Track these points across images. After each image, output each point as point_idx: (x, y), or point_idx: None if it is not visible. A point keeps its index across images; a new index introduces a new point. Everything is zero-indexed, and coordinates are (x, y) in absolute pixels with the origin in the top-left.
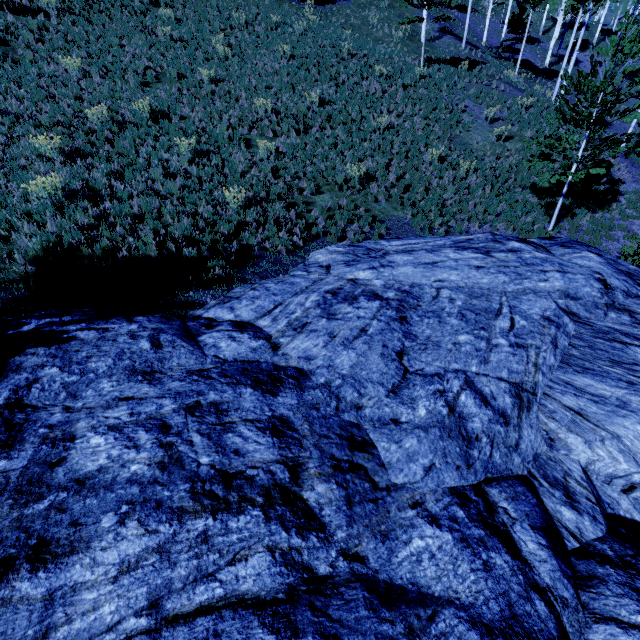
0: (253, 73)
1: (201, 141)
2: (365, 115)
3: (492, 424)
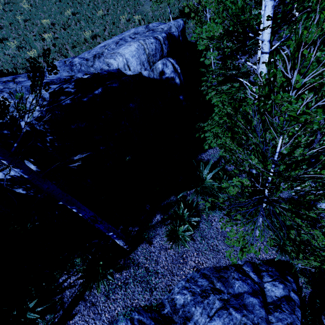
0: (42, 12)
1: (22, 43)
2: (94, 13)
3: (81, 61)
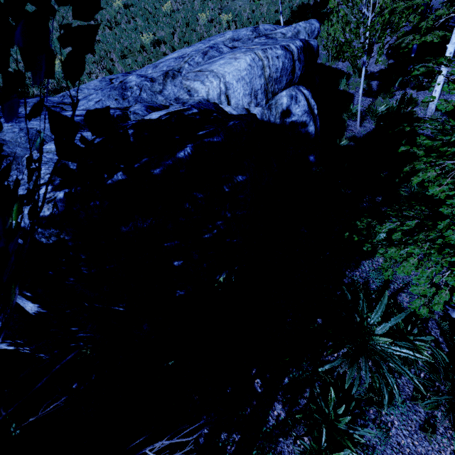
0: None
1: None
2: (158, 8)
3: (142, 82)
